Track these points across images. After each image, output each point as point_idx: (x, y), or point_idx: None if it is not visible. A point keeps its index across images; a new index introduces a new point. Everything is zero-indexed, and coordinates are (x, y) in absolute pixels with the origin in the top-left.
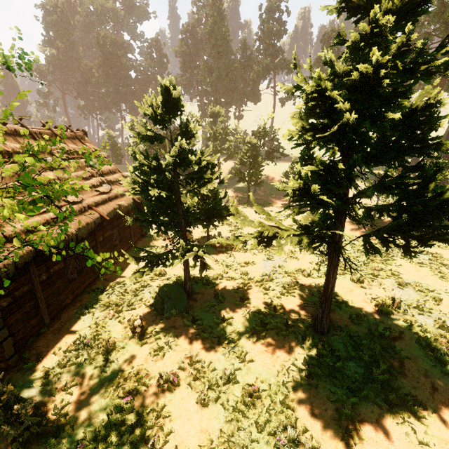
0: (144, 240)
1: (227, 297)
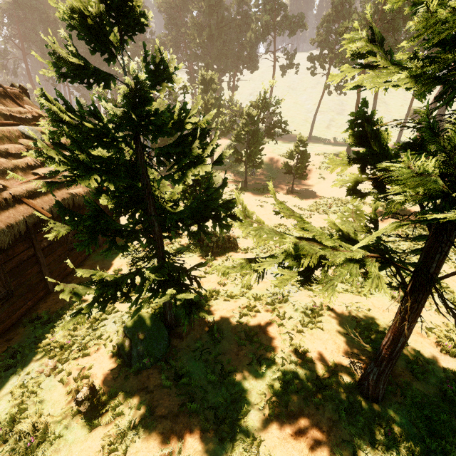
0: (116, 238)
1: (226, 330)
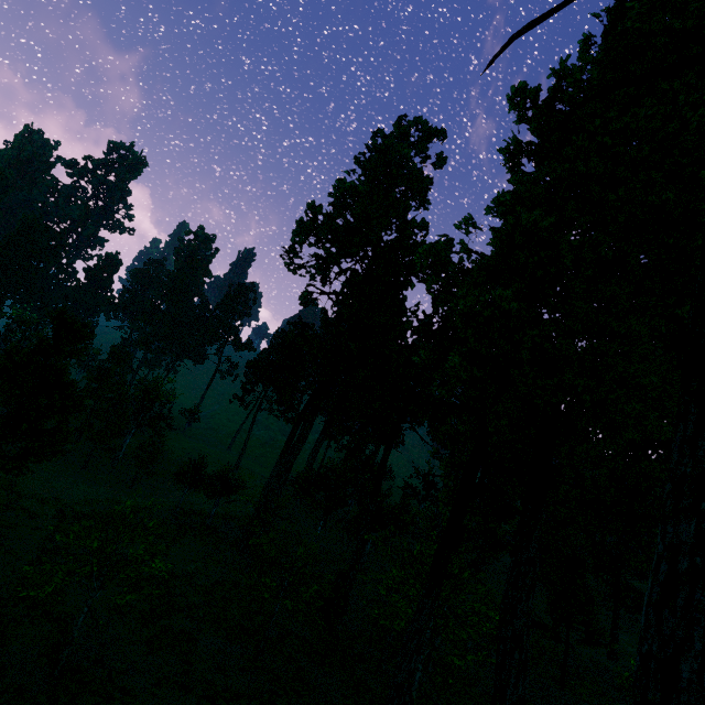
0: None
1: None
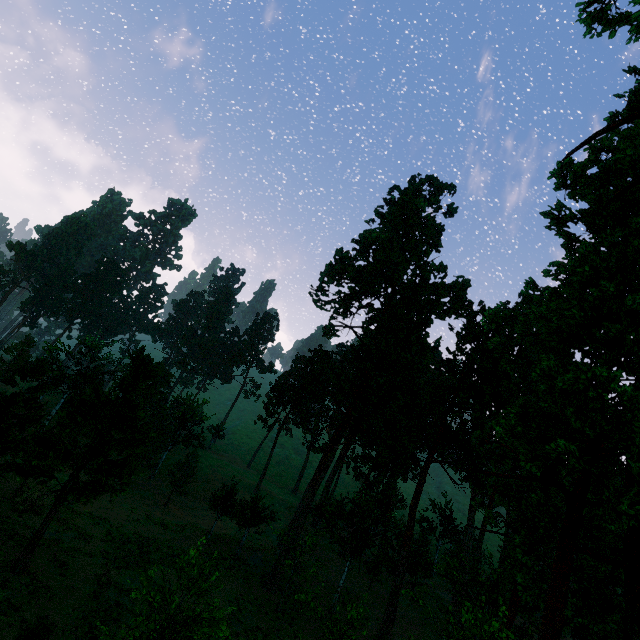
0: None
1: None
